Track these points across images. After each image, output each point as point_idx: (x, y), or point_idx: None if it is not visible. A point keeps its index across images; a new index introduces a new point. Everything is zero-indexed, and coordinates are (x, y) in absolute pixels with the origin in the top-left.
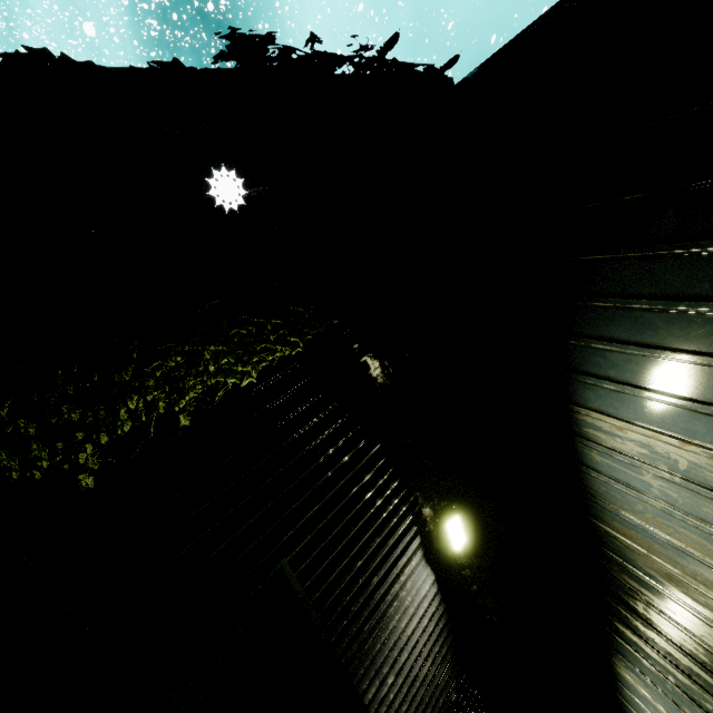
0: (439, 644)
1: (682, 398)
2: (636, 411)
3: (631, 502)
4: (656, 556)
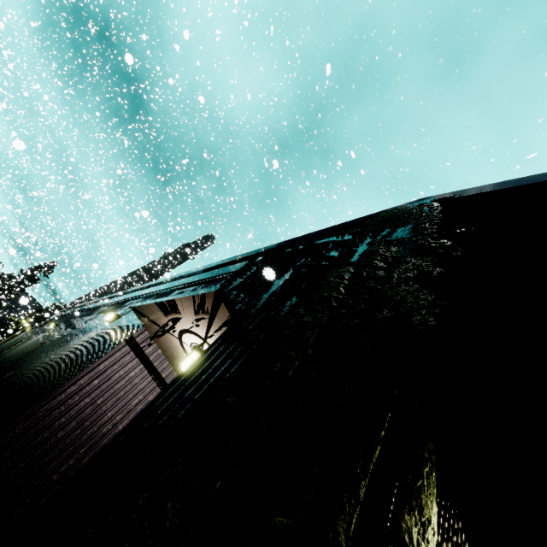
0: None
1: None
2: None
3: None
4: None
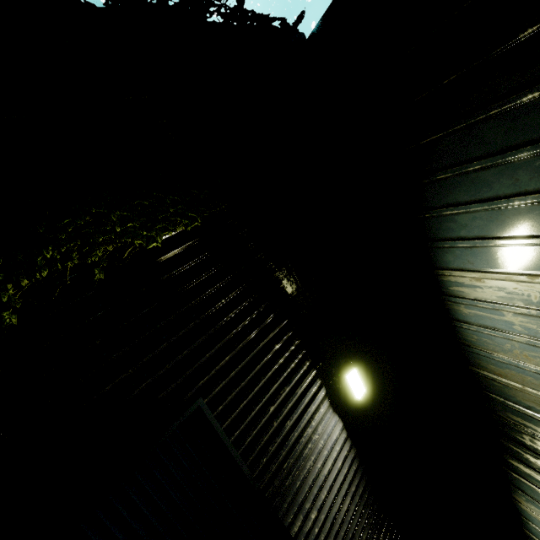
0: (355, 484)
1: (522, 237)
2: (488, 260)
3: (500, 344)
4: (530, 388)
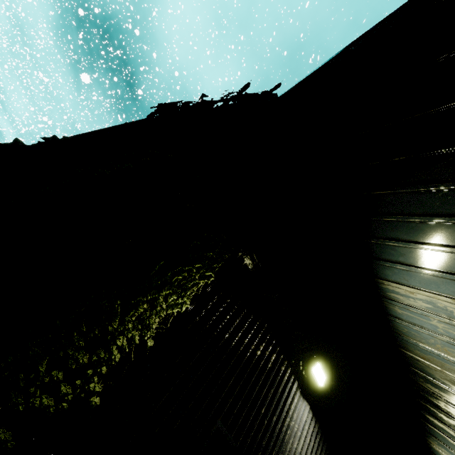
0: (319, 453)
1: (449, 273)
2: (421, 282)
3: (425, 338)
4: (448, 371)
